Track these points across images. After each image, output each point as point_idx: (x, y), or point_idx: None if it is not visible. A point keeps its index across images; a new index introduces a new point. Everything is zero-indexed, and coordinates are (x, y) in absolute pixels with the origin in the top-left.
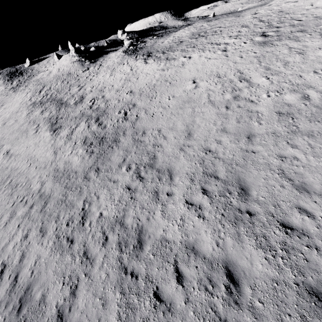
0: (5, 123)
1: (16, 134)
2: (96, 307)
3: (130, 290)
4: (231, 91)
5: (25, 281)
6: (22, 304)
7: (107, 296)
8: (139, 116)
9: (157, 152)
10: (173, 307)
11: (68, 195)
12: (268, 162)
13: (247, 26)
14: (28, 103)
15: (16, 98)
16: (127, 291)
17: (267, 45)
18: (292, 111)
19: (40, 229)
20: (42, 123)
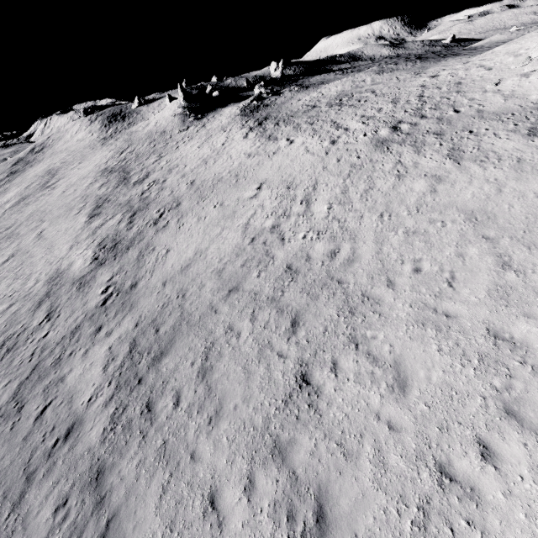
0: (65, 191)
1: (62, 210)
2: None
3: (4, 413)
4: (279, 215)
5: None
6: None
7: None
8: (169, 223)
9: (142, 279)
10: (13, 439)
11: (43, 303)
12: (214, 330)
13: (396, 103)
14: (102, 167)
15: (96, 156)
16: (1, 413)
17: (382, 148)
18: (301, 270)
19: None
20: (90, 202)
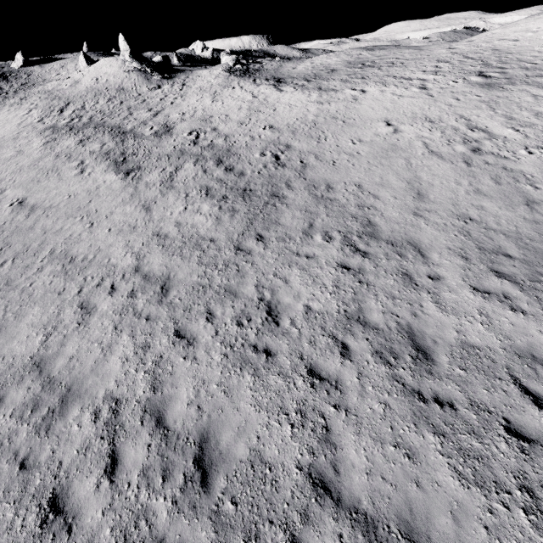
0: None
1: (32, 173)
2: (395, 461)
3: (451, 427)
4: (463, 141)
5: (190, 426)
6: (208, 470)
7: (409, 441)
8: (306, 162)
9: (371, 217)
10: None
11: (214, 276)
12: None
13: (448, 62)
14: (39, 126)
15: (4, 116)
16: (445, 429)
17: (495, 88)
18: None
19: (176, 333)
20: (89, 158)
